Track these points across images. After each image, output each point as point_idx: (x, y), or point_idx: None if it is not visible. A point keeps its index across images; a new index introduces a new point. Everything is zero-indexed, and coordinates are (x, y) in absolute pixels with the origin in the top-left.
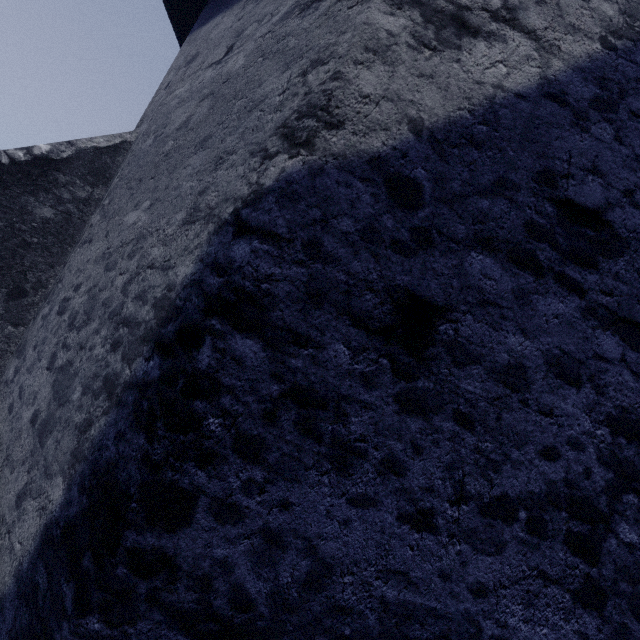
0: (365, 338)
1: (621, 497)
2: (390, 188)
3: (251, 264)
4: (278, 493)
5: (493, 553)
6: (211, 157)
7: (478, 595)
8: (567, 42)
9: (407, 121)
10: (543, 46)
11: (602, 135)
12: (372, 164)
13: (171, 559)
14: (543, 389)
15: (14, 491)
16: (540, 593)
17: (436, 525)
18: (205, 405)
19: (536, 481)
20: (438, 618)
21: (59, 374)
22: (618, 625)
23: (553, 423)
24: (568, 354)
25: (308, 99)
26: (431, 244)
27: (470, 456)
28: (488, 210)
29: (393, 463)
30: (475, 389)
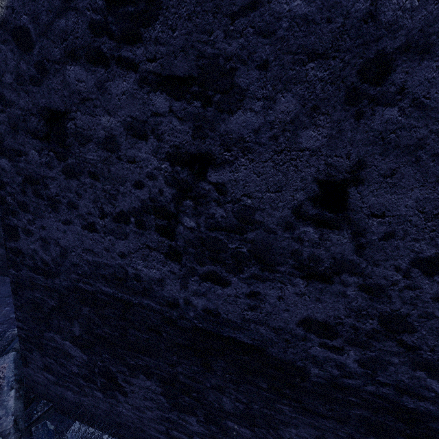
0: (40, 143)
1: (182, 203)
2: (16, 41)
3: None
4: (39, 223)
5: (124, 239)
6: None
7: (122, 257)
8: None
9: None
10: None
11: None
12: (2, 28)
13: (21, 250)
14: (127, 147)
15: None
16: (149, 255)
17: (97, 229)
18: (3, 192)
19: (135, 201)
20: (110, 267)
21: None
22: (190, 268)
23: (137, 167)
24: (136, 119)
25: None
26: (47, 71)
27: (102, 194)
28: (66, 27)
29: (72, 204)
30: (94, 157)
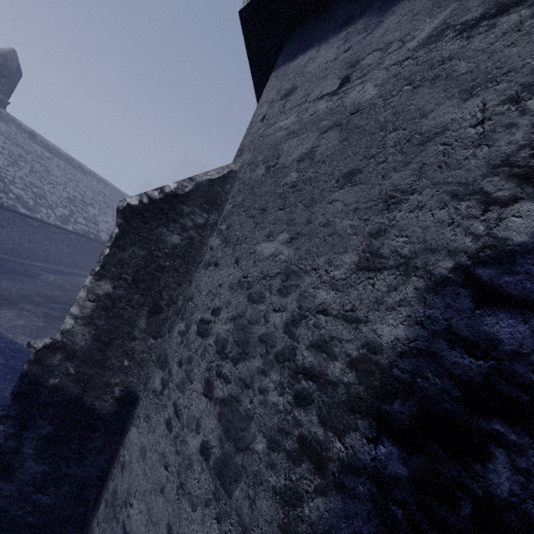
0: None
1: None
2: None
3: None
4: None
5: None
6: (372, 194)
7: None
8: None
9: None
10: None
11: None
12: None
13: None
14: None
15: None
16: None
17: None
18: None
19: None
20: None
21: (224, 408)
22: None
23: None
24: None
25: None
26: None
27: None
28: None
29: None
30: None
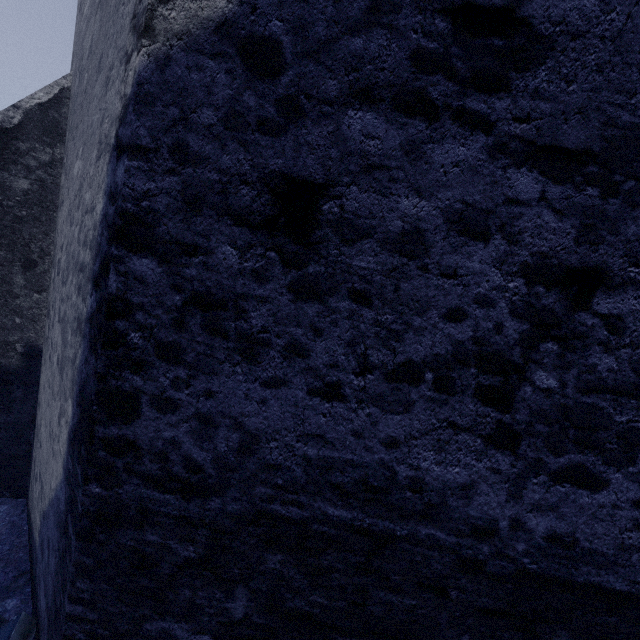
0: (249, 235)
1: (538, 347)
2: (245, 57)
3: (127, 185)
4: (201, 385)
5: (402, 412)
6: (103, 80)
7: (390, 447)
8: None
9: None
10: None
11: None
12: (220, 33)
13: (133, 443)
14: (444, 250)
15: (57, 414)
16: (451, 440)
17: (344, 395)
18: (124, 323)
19: (441, 344)
20: (356, 467)
21: (62, 324)
22: (533, 460)
23: (458, 284)
24: (473, 206)
25: None
26: (301, 114)
27: (370, 330)
28: (363, 51)
29: (296, 347)
30: (369, 264)
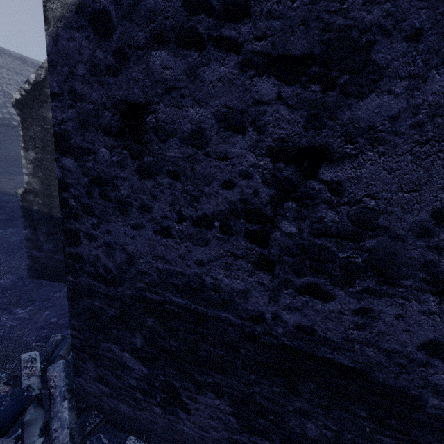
0: (112, 141)
1: (282, 205)
2: (93, 26)
3: (53, 117)
4: (104, 227)
5: (204, 245)
6: None
7: (200, 265)
8: None
9: None
10: None
11: None
12: (78, 12)
13: (81, 256)
14: (218, 142)
15: None
16: (233, 264)
17: (172, 234)
18: (66, 194)
19: (222, 204)
20: (183, 276)
21: None
22: (283, 279)
23: (228, 164)
24: (233, 109)
25: None
26: (127, 59)
27: (181, 196)
28: (155, 6)
29: (145, 206)
30: (175, 154)
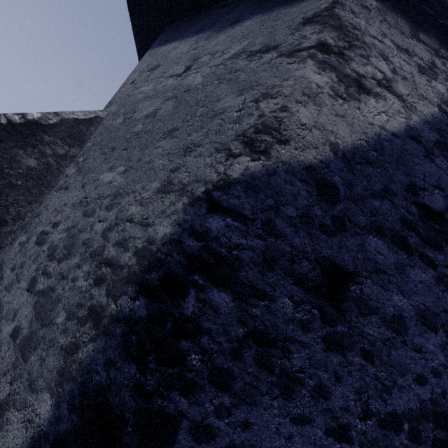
0: (303, 294)
1: None
2: (318, 188)
3: (226, 235)
4: (241, 415)
5: None
6: (180, 145)
7: None
8: (420, 105)
9: (329, 144)
10: (407, 105)
11: (441, 165)
12: (307, 170)
13: None
14: (415, 333)
15: None
16: None
17: (351, 437)
18: (189, 344)
19: (413, 400)
20: None
21: (40, 297)
22: None
23: (422, 357)
24: (429, 308)
25: (262, 120)
26: (344, 228)
27: (372, 382)
28: (378, 207)
29: (322, 389)
30: (374, 333)
